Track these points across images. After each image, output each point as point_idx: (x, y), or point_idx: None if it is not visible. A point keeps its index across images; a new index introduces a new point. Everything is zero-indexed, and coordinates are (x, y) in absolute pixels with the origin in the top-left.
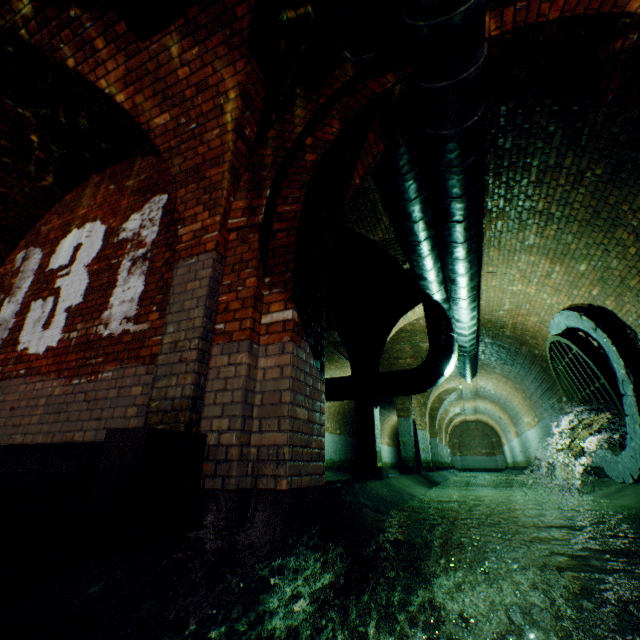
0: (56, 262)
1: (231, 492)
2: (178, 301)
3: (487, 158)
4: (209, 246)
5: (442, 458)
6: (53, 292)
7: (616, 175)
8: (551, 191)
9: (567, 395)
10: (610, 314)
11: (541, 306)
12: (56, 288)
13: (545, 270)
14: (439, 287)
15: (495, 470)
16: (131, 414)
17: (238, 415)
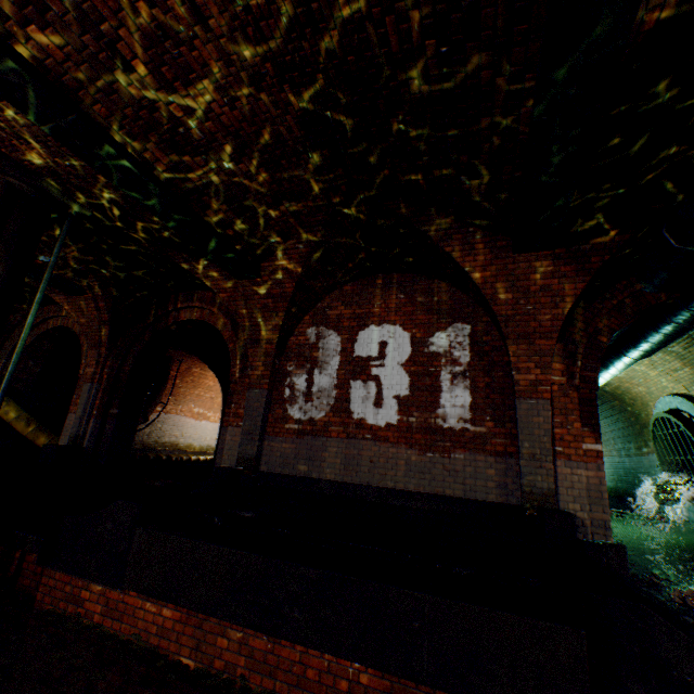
0: (362, 351)
1: (599, 543)
2: (526, 427)
3: None
4: (544, 395)
5: None
6: (371, 378)
7: None
8: None
9: (658, 454)
10: None
11: (655, 384)
12: (373, 375)
13: (674, 367)
14: None
15: None
16: (490, 486)
17: (585, 504)
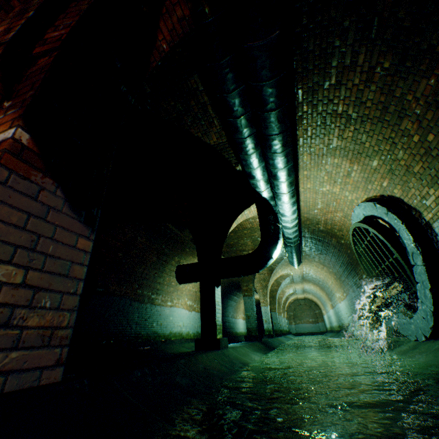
0: None
1: None
2: None
3: (295, 60)
4: None
5: (281, 327)
6: None
7: (402, 65)
8: (348, 92)
9: (367, 271)
10: (398, 200)
11: (344, 203)
12: None
13: (346, 170)
14: (266, 186)
15: (319, 333)
16: None
17: None
